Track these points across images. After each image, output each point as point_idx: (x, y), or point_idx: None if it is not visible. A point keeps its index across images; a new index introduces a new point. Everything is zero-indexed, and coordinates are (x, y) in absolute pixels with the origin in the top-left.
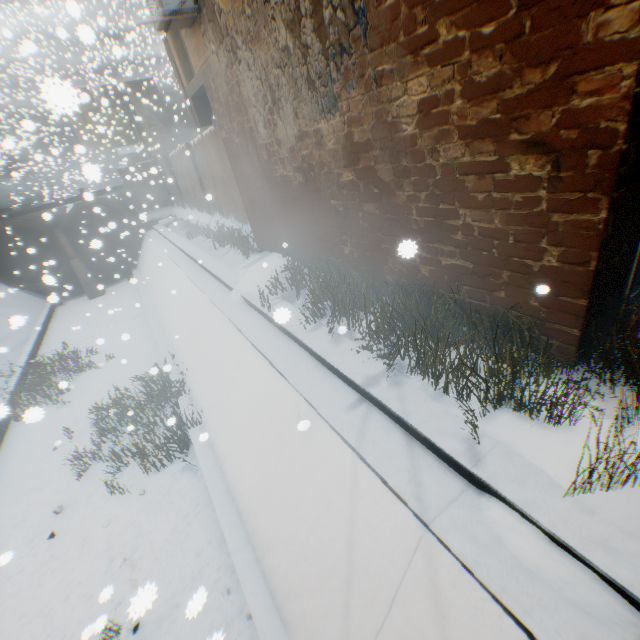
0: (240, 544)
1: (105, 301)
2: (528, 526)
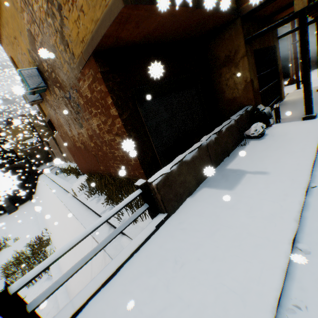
0: (64, 299)
1: (17, 213)
2: (129, 239)
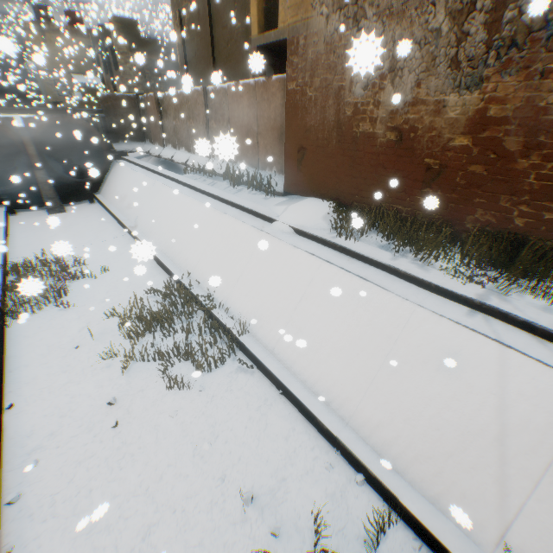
0: (339, 427)
1: (69, 218)
2: None
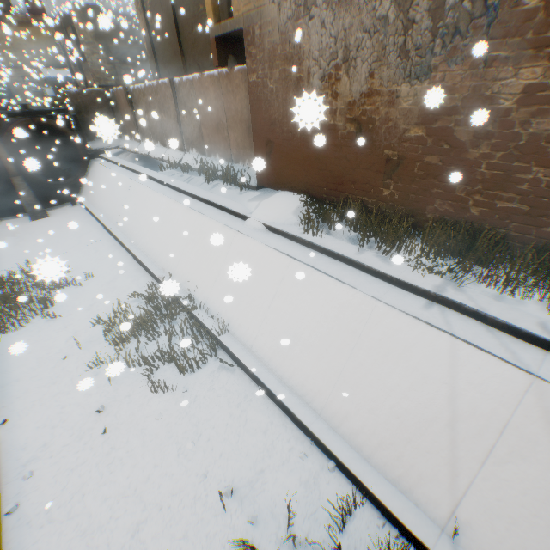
0: (312, 419)
1: (52, 223)
2: None
